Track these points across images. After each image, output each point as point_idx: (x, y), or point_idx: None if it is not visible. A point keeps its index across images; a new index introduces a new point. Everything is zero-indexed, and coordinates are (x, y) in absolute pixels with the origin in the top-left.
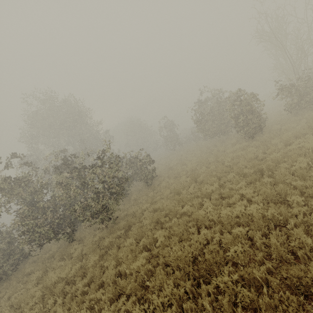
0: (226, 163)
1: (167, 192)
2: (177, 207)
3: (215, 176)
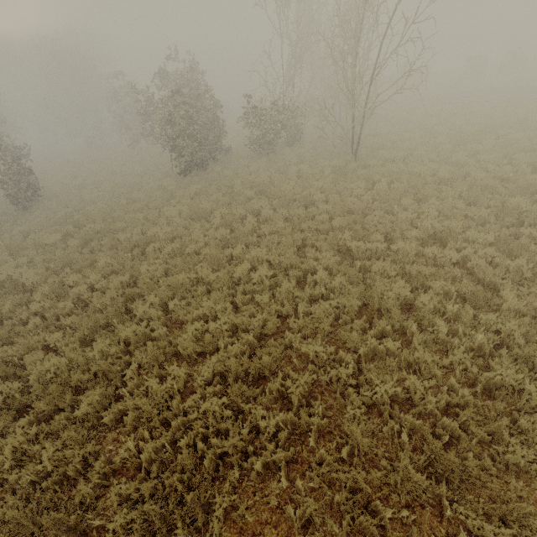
0: (115, 206)
1: (17, 231)
2: (2, 255)
3: (77, 224)
